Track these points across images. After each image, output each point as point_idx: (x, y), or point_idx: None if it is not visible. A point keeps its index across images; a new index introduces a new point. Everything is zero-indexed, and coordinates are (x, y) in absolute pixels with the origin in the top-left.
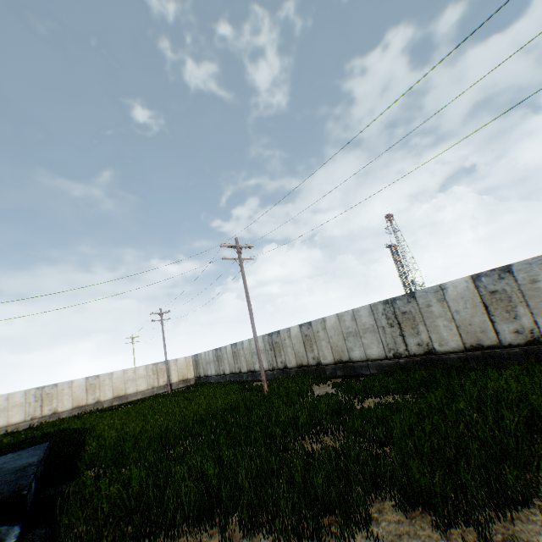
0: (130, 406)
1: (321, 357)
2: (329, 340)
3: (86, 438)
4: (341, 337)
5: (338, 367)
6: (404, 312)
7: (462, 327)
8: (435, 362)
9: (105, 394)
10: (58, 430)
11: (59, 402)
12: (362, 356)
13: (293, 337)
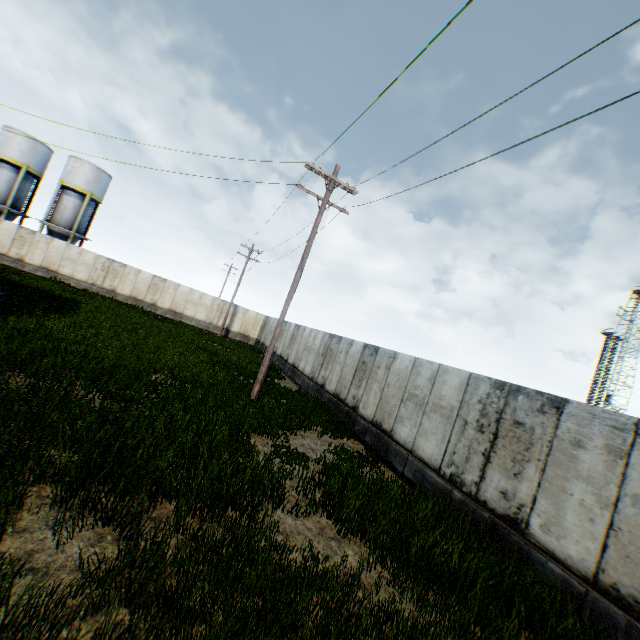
0: (160, 322)
1: (362, 403)
2: (385, 387)
3: (34, 312)
4: (400, 394)
5: (371, 431)
6: (518, 423)
7: (625, 538)
8: (512, 546)
9: (163, 301)
10: (62, 298)
11: (121, 283)
12: (408, 441)
13: (350, 355)
